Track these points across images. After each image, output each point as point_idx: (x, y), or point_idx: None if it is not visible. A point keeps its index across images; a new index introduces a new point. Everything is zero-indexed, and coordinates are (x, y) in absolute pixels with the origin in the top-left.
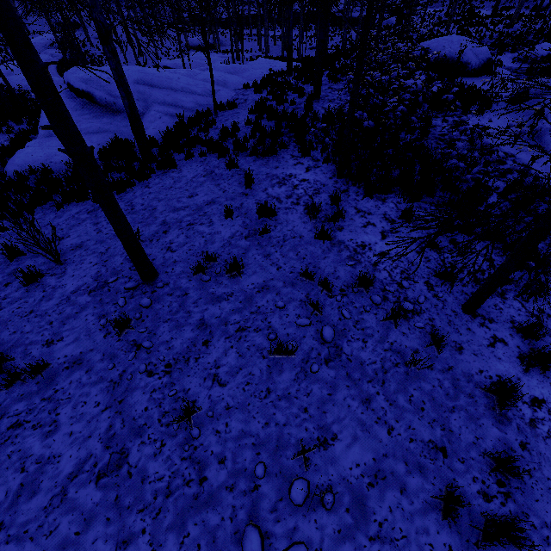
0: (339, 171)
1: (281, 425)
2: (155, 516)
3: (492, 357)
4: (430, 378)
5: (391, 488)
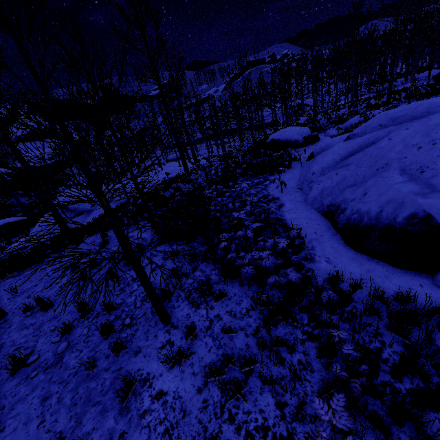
0: (154, 230)
1: None
2: None
3: (155, 358)
4: (100, 378)
5: None
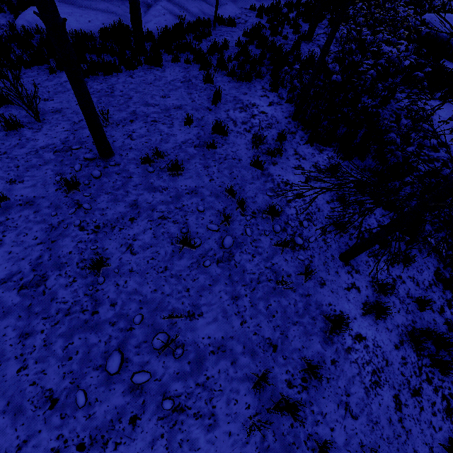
0: (295, 114)
1: (166, 295)
2: (53, 324)
3: (343, 297)
4: (289, 297)
5: (226, 359)
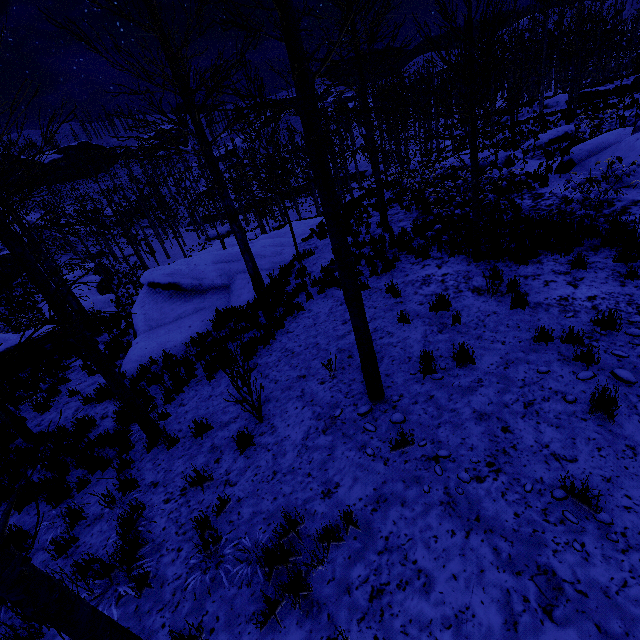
0: (476, 255)
1: None
2: None
3: None
4: None
5: None
